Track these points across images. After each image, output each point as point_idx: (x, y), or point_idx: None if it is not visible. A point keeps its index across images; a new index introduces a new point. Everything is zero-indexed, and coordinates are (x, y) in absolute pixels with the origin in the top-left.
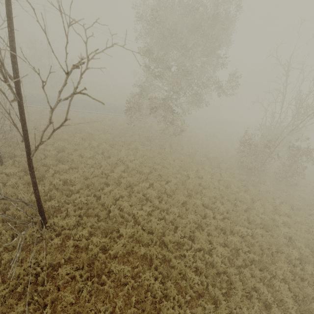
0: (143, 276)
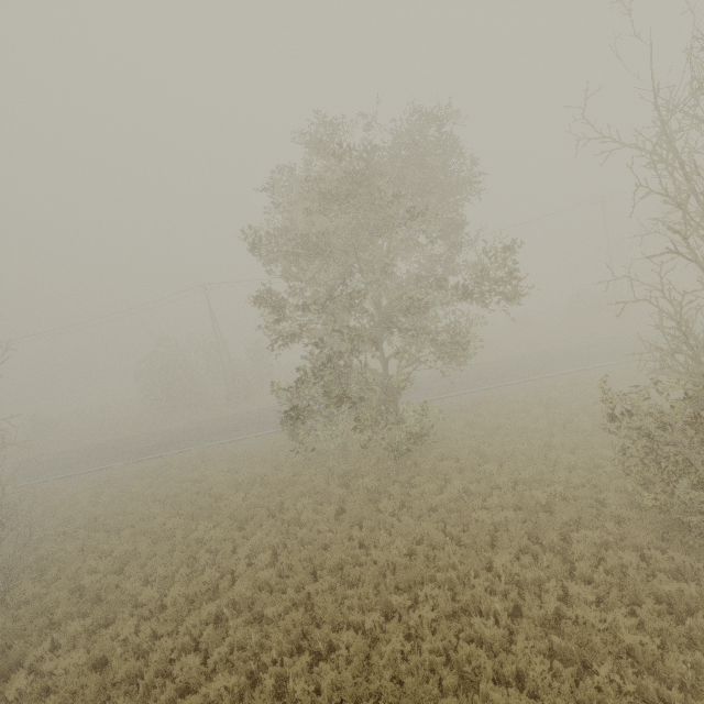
0: None
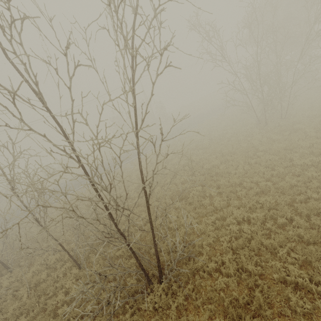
0: None
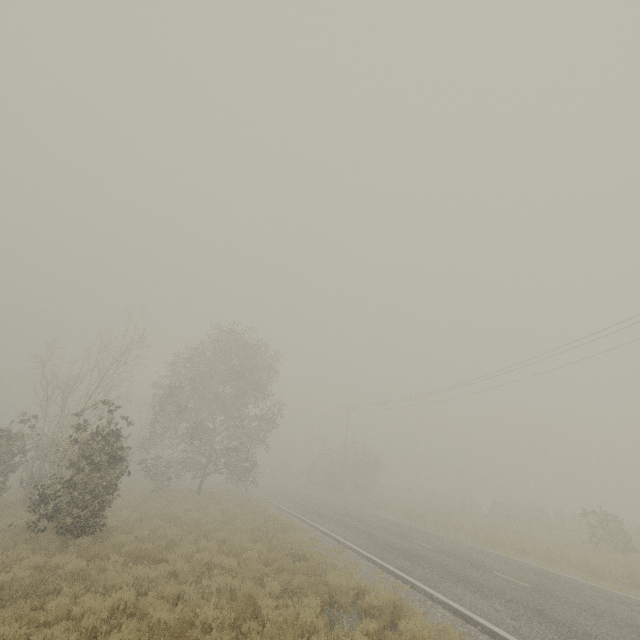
0: None
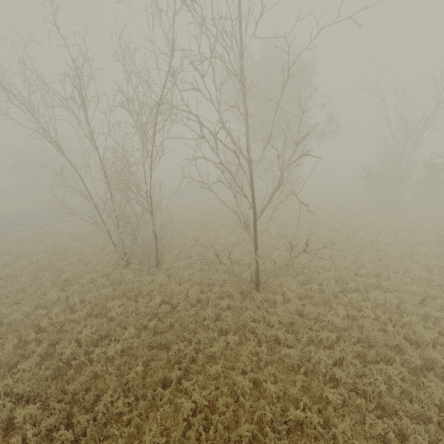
0: (373, 295)
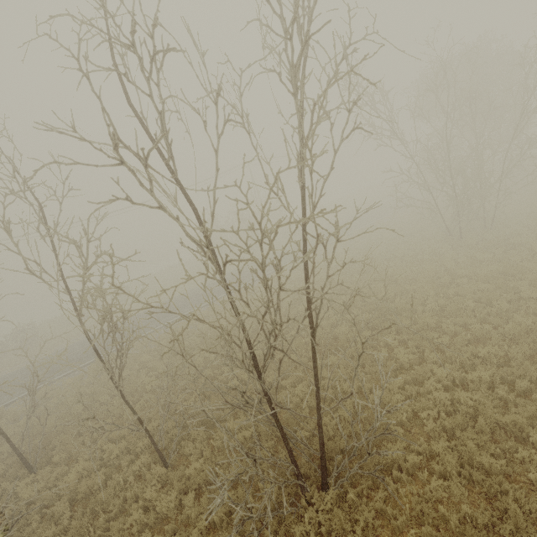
0: None
